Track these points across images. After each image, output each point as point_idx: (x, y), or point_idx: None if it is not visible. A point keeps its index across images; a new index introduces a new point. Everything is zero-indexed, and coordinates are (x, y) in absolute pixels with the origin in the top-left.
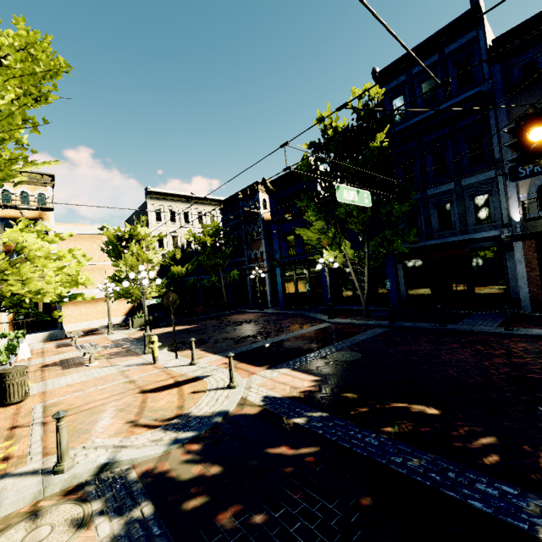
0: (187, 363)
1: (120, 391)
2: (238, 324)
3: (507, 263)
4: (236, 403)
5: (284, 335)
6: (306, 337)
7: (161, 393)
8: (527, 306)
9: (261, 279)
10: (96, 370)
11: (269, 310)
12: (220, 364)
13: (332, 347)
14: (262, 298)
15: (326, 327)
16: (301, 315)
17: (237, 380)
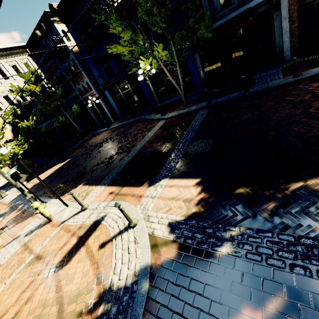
0: (79, 209)
1: (30, 280)
2: (99, 146)
3: (274, 23)
4: (149, 248)
5: (139, 144)
6: (157, 139)
7: (71, 263)
8: (288, 55)
9: (97, 105)
10: (1, 253)
11: (115, 125)
12: (107, 196)
13: (183, 141)
14: (105, 118)
15: (164, 124)
16: (139, 120)
17: (132, 213)
